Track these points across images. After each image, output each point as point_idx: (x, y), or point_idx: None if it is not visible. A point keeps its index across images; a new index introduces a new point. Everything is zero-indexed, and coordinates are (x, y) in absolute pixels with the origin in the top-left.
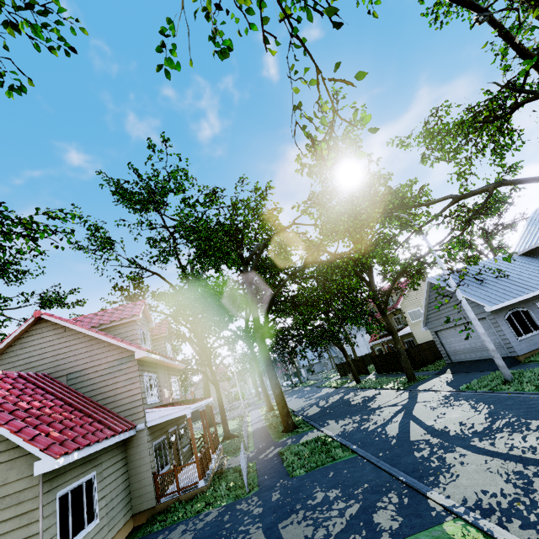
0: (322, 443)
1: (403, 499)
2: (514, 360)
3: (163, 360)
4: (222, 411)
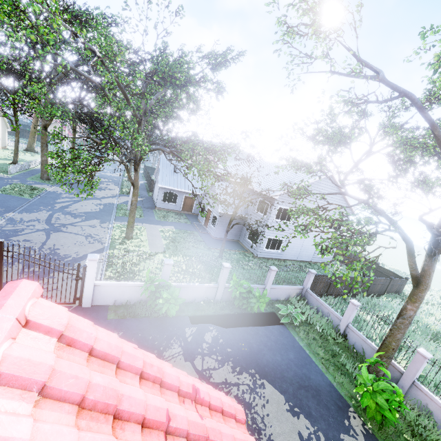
0: (33, 190)
1: (3, 211)
2: (153, 207)
3: None
4: (16, 149)
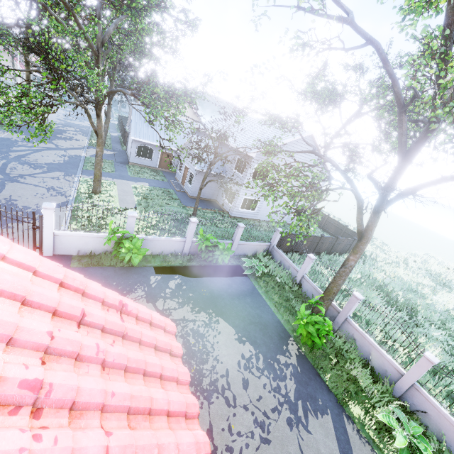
0: None
1: None
2: (127, 162)
3: None
4: None
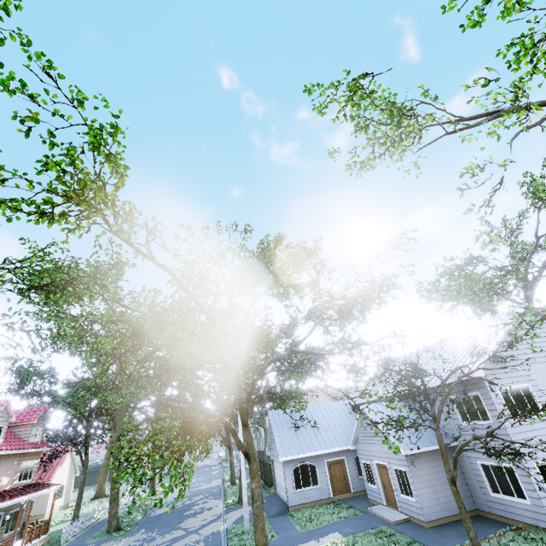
0: None
1: None
2: (285, 510)
3: (7, 453)
4: (80, 494)
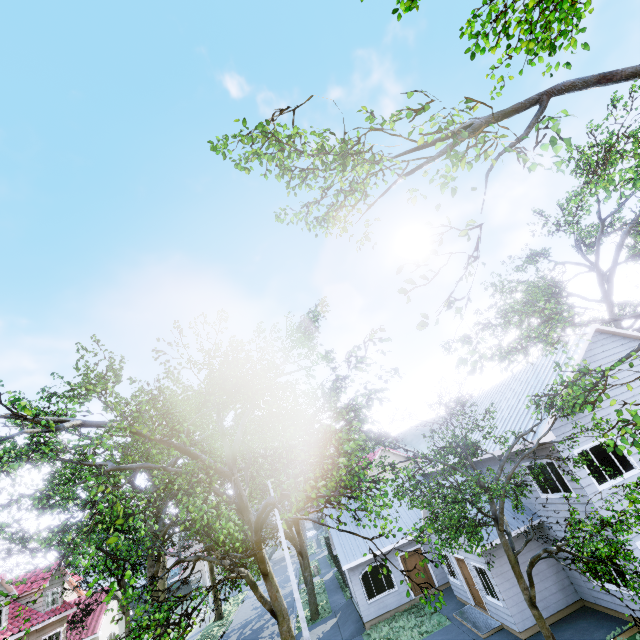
0: None
1: None
2: (361, 628)
3: (15, 638)
4: None
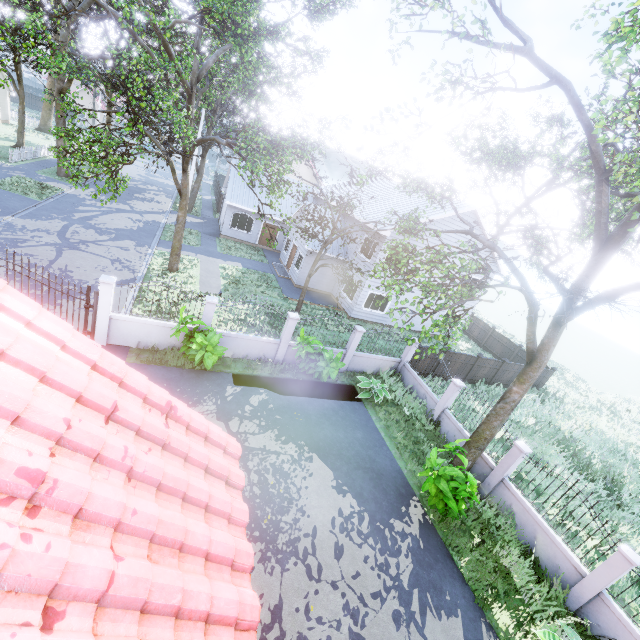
0: (44, 189)
1: None
2: (217, 235)
3: None
4: (21, 124)
